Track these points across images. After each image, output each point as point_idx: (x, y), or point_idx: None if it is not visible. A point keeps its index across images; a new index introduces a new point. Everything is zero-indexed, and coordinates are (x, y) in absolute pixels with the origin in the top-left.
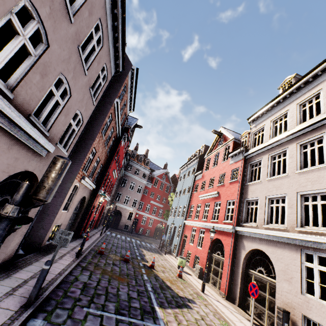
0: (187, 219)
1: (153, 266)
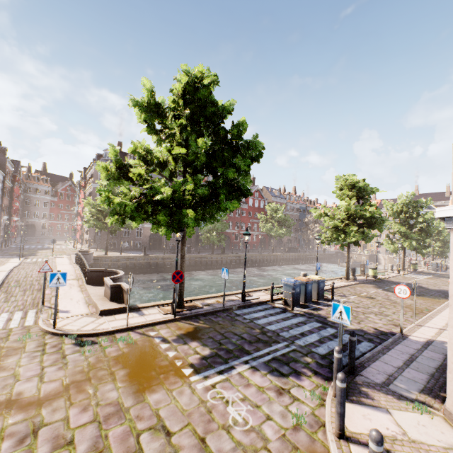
0: (78, 221)
1: None
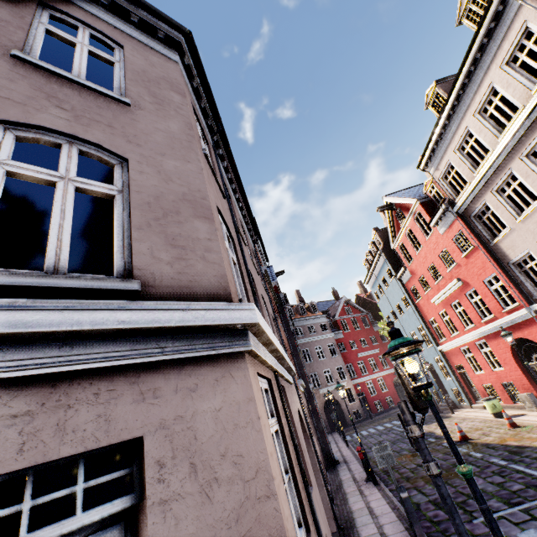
0: (440, 343)
1: (465, 436)
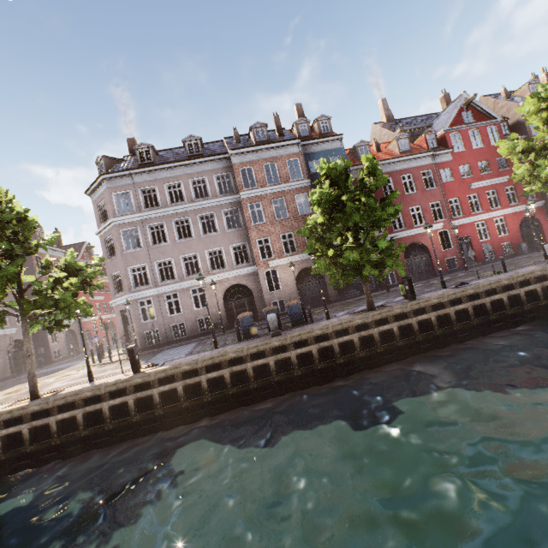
0: None
1: None
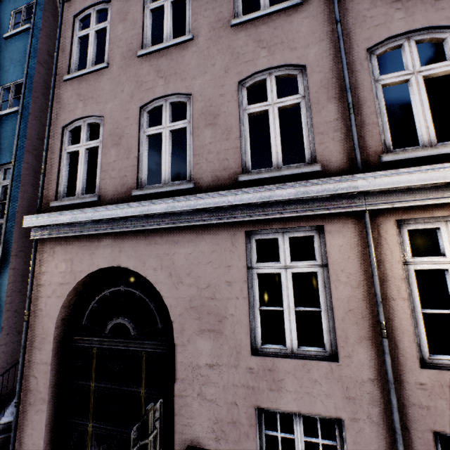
0: None
1: None
